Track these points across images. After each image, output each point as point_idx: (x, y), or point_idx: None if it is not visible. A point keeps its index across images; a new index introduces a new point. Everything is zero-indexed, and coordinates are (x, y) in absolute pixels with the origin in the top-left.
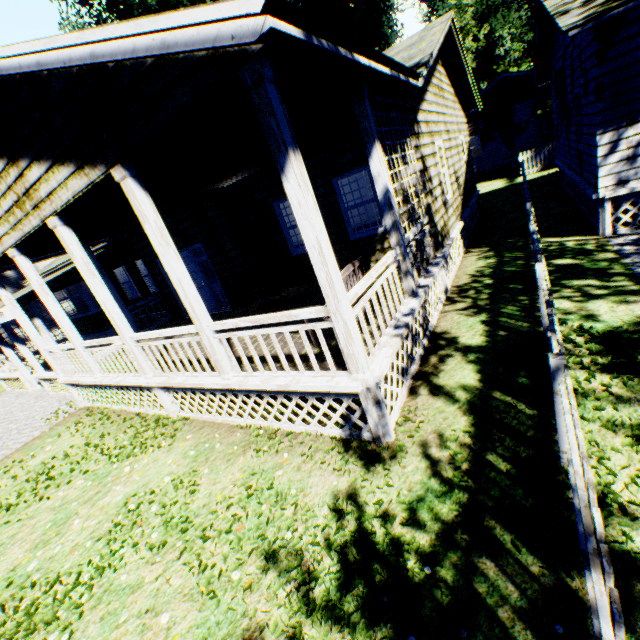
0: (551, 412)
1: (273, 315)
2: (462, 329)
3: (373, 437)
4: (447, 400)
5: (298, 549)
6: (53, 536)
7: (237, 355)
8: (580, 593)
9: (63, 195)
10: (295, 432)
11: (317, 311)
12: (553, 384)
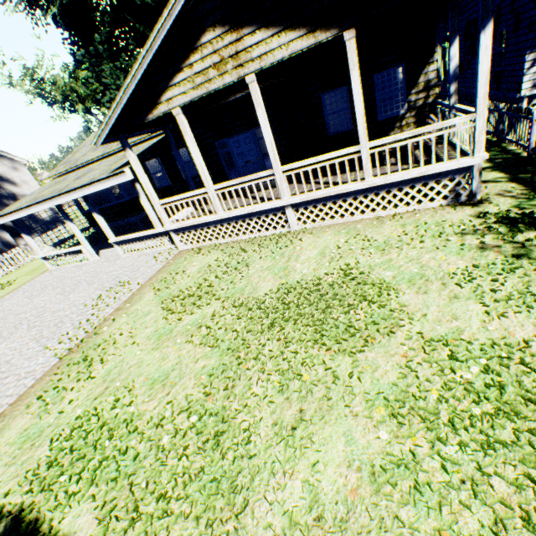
0: None
1: (430, 126)
2: None
3: (468, 198)
4: (494, 183)
5: (473, 228)
6: (287, 273)
7: (346, 181)
8: None
9: (278, 55)
10: (408, 211)
11: (465, 117)
12: None
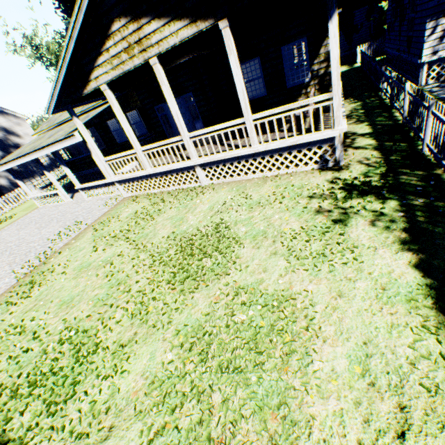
0: (413, 143)
1: (297, 103)
2: (357, 129)
3: (334, 164)
4: (363, 150)
5: (322, 193)
6: (181, 223)
7: (244, 145)
8: (436, 173)
9: (171, 41)
10: (288, 173)
11: (324, 96)
12: (428, 113)
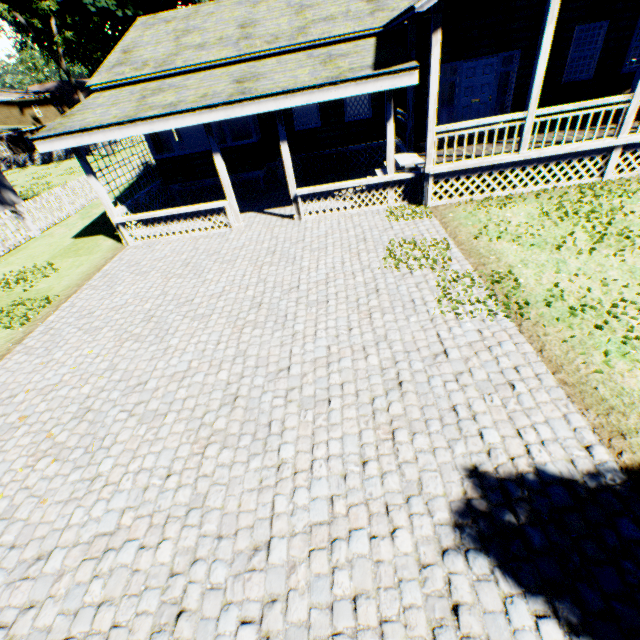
0: None
1: None
2: None
3: None
4: None
5: None
6: None
7: None
8: None
9: None
10: None
11: None
12: None
